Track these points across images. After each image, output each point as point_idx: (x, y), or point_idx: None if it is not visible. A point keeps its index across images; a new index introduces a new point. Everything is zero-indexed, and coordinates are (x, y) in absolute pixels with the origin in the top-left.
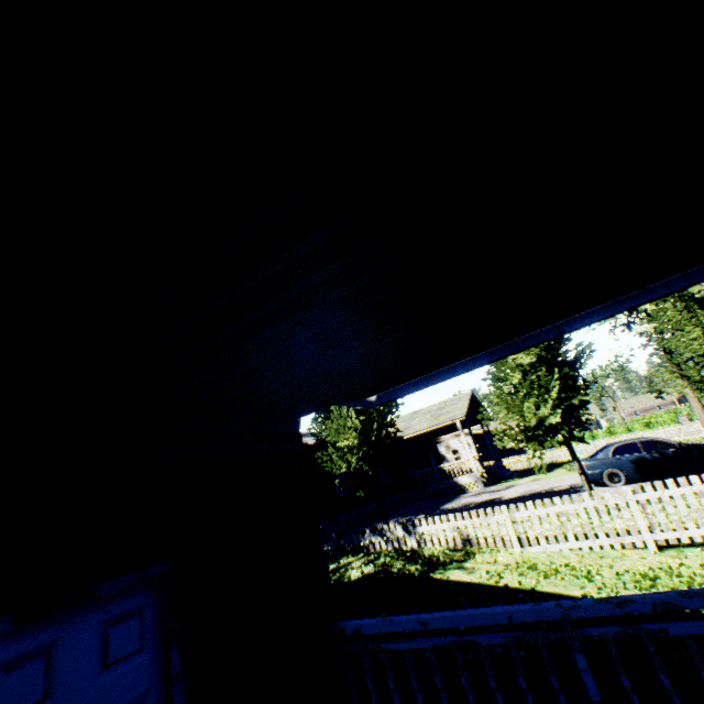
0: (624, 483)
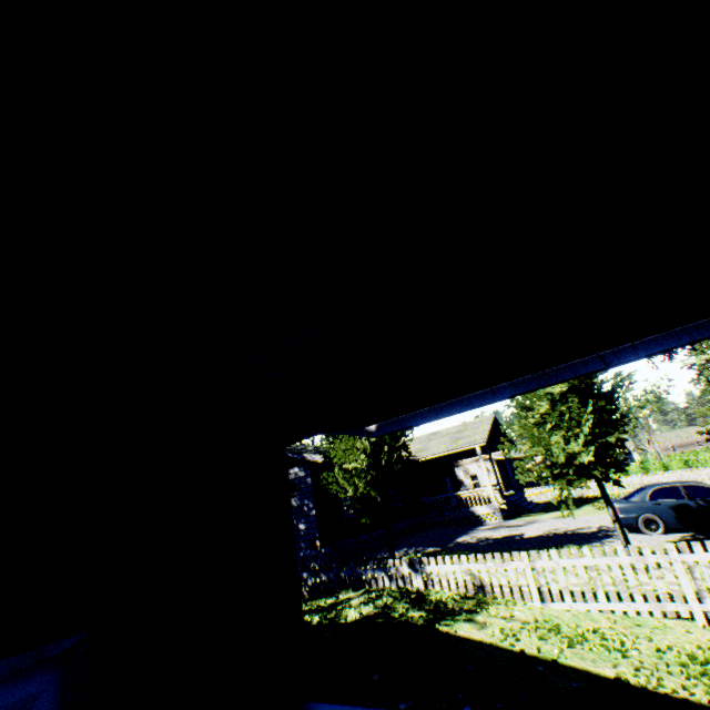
0: (662, 532)
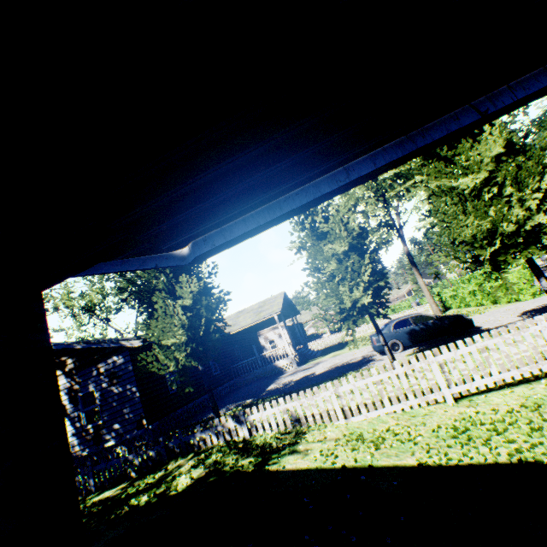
0: (402, 350)
